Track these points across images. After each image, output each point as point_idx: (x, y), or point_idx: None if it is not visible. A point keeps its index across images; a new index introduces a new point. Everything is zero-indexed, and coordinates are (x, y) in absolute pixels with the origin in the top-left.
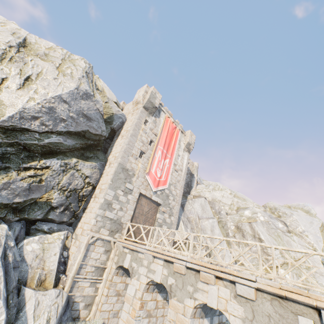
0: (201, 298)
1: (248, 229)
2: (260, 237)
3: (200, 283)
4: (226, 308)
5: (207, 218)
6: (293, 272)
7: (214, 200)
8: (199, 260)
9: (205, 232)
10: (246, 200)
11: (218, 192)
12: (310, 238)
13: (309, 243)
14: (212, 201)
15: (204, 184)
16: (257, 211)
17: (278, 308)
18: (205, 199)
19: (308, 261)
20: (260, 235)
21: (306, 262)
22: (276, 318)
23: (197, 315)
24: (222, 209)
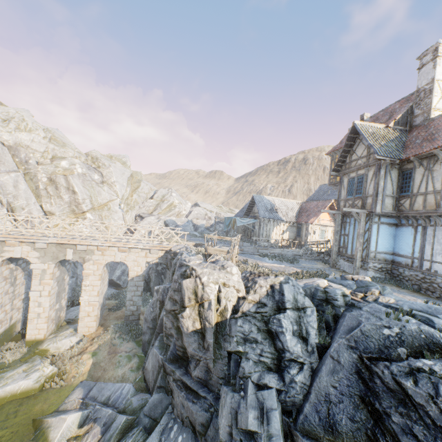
0: (8, 255)
1: (63, 182)
2: (75, 189)
3: (6, 247)
4: (28, 255)
5: (8, 172)
6: (97, 214)
7: (20, 145)
8: (5, 234)
9: (5, 189)
10: (67, 145)
11: (26, 134)
12: (117, 187)
13: (116, 192)
14: (15, 146)
15: (0, 115)
16: (76, 163)
17: (59, 248)
18: (3, 145)
19: (110, 205)
20: (75, 187)
21: (109, 206)
22: (58, 252)
23: (5, 264)
24: (32, 158)
